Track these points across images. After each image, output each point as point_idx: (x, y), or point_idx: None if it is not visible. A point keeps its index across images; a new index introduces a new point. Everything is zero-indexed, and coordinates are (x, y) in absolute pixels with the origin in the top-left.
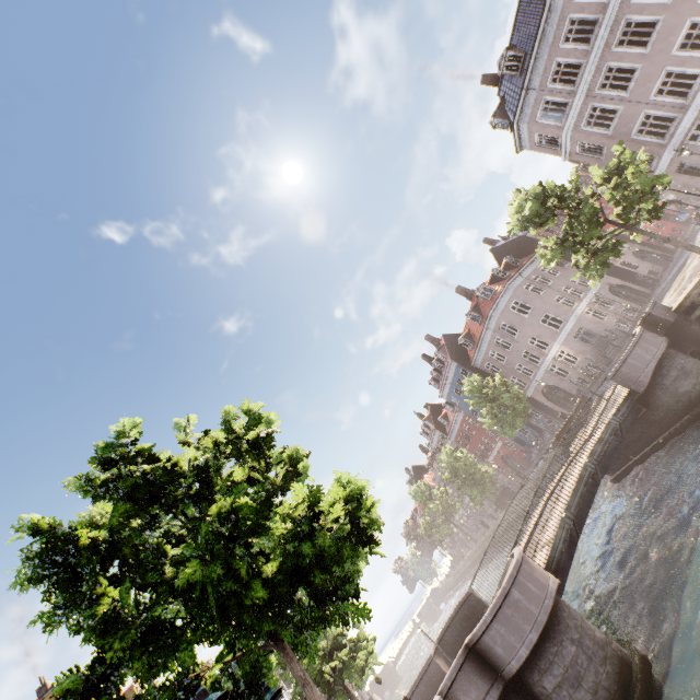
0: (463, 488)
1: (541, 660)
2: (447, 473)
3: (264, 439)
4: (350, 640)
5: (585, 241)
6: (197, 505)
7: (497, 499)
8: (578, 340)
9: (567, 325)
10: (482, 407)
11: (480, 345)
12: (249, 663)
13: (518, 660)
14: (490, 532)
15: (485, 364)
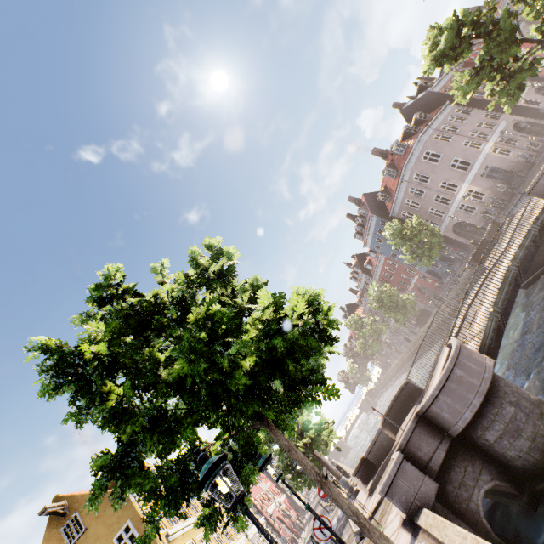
0: (389, 313)
1: (484, 419)
2: (375, 304)
3: (227, 269)
4: (315, 424)
5: (503, 62)
6: (180, 327)
7: (416, 319)
8: (484, 178)
9: (474, 166)
10: (403, 246)
11: (396, 196)
12: (243, 439)
13: (464, 421)
14: (412, 344)
15: (401, 213)
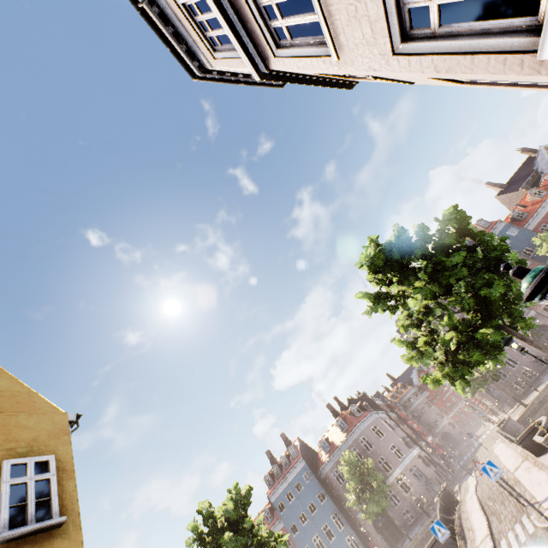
0: None
1: None
2: None
3: None
4: None
5: None
6: None
7: None
8: (412, 474)
9: (407, 458)
10: (355, 480)
11: (338, 449)
12: None
13: None
14: None
15: (333, 470)
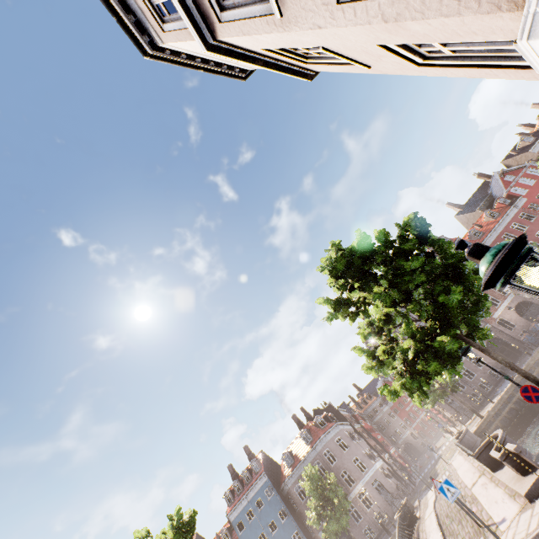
0: None
1: None
2: None
3: None
4: None
5: None
6: None
7: None
8: (374, 488)
9: (369, 471)
10: (316, 496)
11: (302, 462)
12: None
13: None
14: None
15: (295, 485)
